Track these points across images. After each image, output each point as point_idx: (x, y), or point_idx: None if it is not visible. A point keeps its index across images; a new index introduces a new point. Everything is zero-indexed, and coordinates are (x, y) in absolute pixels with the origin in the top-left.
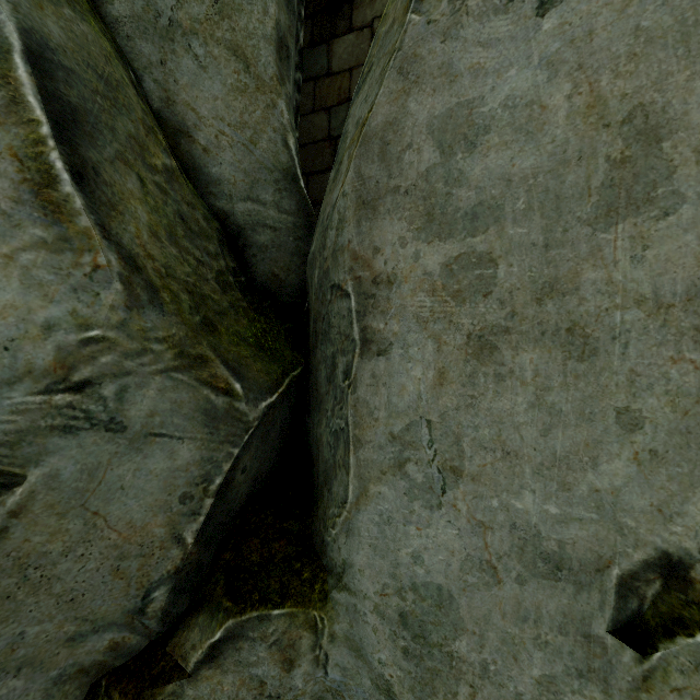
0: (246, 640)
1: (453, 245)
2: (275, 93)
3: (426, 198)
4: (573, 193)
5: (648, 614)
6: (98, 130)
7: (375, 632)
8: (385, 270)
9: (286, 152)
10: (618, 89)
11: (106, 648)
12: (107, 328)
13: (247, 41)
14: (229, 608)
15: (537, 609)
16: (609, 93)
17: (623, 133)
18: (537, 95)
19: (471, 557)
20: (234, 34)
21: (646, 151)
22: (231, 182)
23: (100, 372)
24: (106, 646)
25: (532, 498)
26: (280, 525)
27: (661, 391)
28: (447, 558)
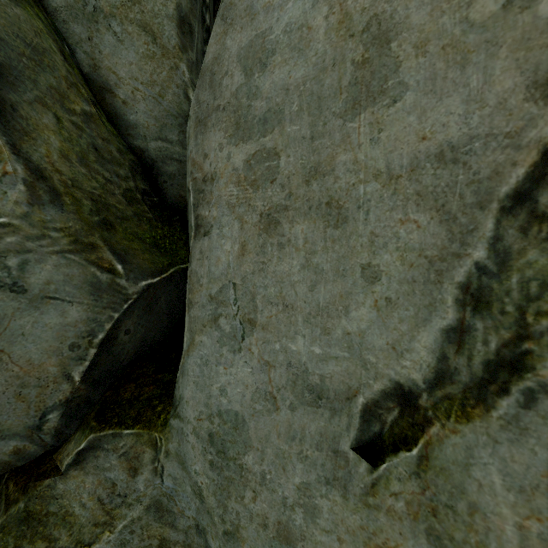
0: (102, 450)
1: (251, 145)
2: (177, 58)
3: (235, 111)
4: (330, 93)
5: (386, 435)
6: (21, 81)
7: (193, 449)
8: (210, 170)
9: (187, 103)
10: (359, 5)
11: (11, 451)
12: (13, 217)
13: (154, 19)
14: (93, 426)
15: (302, 430)
16: (353, 9)
17: (364, 40)
18: (305, 19)
19: (260, 389)
20: (143, 15)
21: (380, 52)
22: (145, 126)
23: (5, 248)
24: (11, 451)
25: (303, 341)
26: (156, 376)
27: (393, 248)
28: (243, 390)
